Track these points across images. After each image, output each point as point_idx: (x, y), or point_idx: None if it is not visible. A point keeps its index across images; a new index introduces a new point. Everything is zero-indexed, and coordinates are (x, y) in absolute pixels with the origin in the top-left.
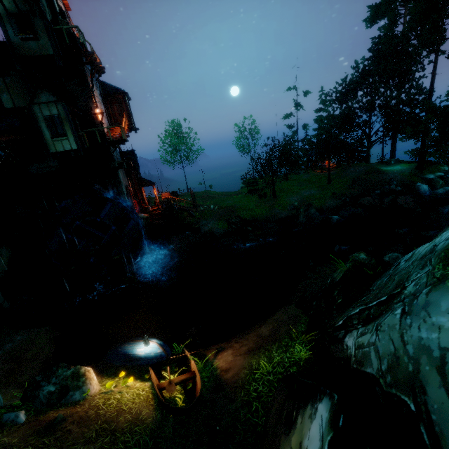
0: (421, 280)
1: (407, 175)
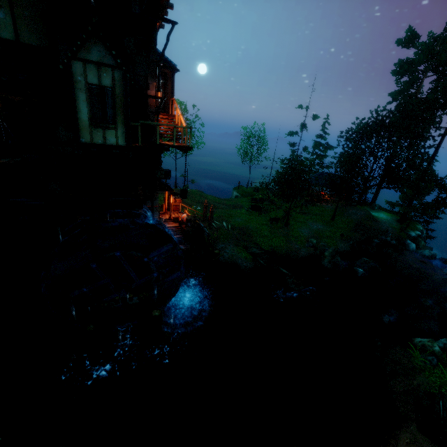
0: None
1: (396, 228)
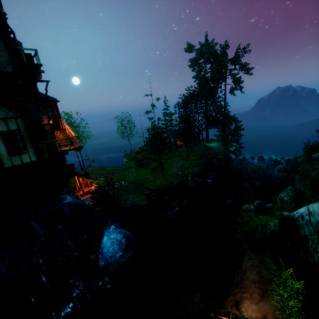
0: None
1: (222, 149)
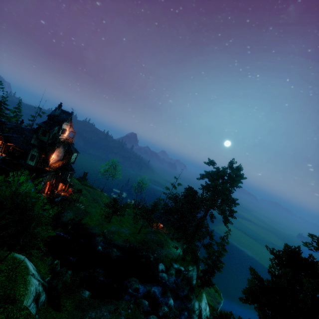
0: None
1: (168, 256)
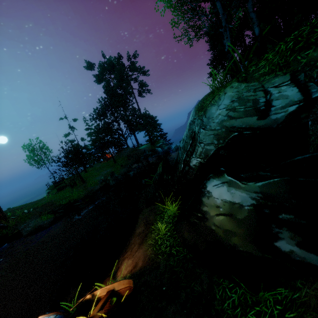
0: (198, 122)
1: (149, 147)
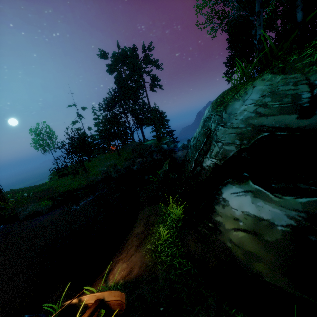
0: (216, 118)
1: (155, 143)
